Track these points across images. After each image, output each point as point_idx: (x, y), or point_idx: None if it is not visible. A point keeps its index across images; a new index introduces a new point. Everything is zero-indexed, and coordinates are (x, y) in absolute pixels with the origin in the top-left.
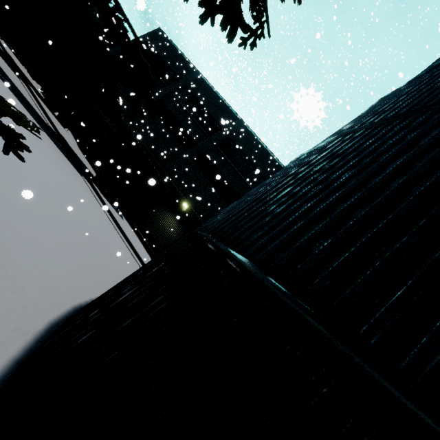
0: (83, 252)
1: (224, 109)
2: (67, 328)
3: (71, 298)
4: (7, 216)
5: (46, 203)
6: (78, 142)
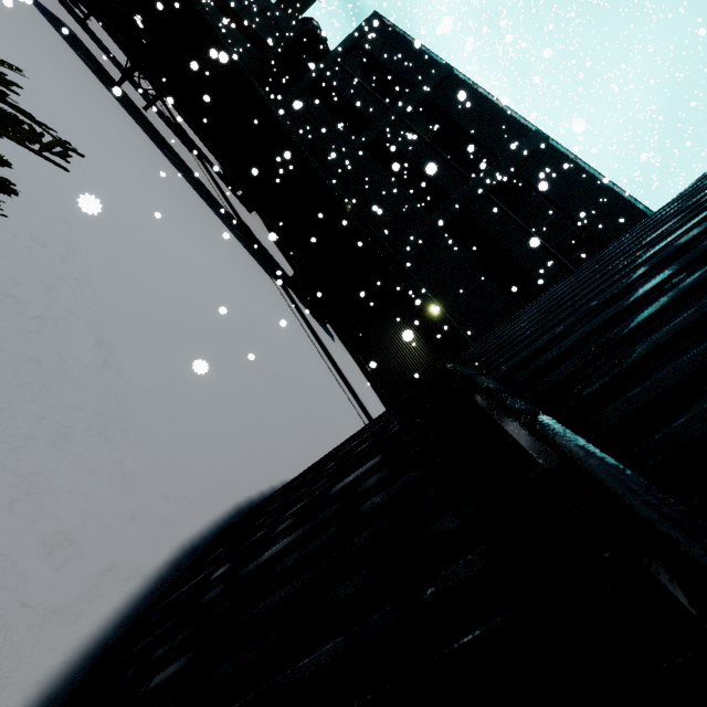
0: (264, 401)
1: (500, 120)
2: (181, 590)
3: (233, 487)
4: (138, 350)
5: (209, 324)
6: (270, 231)
